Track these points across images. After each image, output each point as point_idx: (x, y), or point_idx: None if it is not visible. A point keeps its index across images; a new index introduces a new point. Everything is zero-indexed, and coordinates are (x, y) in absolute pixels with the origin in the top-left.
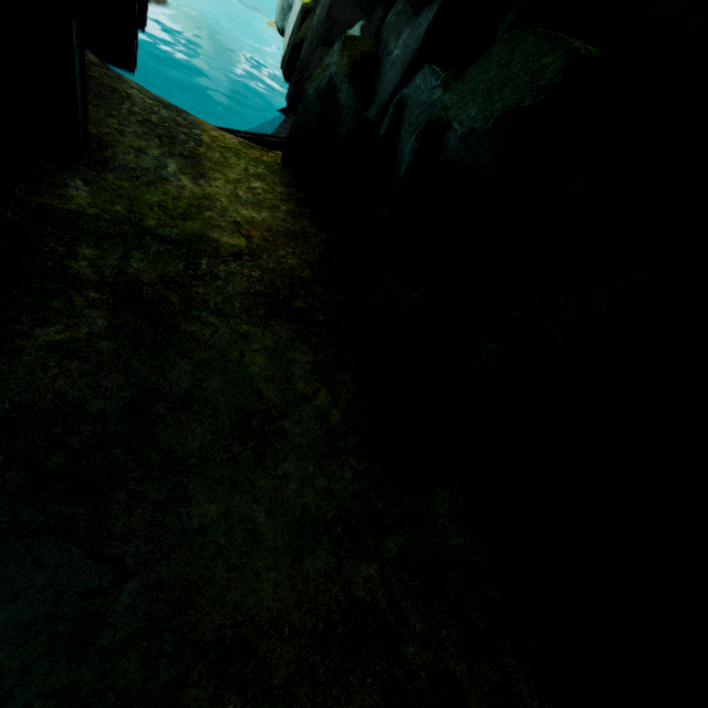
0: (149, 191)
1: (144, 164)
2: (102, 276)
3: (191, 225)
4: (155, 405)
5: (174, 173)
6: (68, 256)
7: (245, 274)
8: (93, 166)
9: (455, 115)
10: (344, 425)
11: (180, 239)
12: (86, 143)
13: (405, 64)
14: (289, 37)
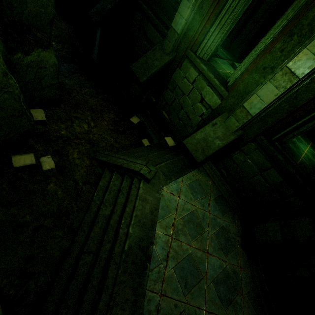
0: None
1: None
2: None
3: None
4: None
5: None
6: None
7: None
8: None
9: None
10: None
11: None
12: None
13: None
14: None
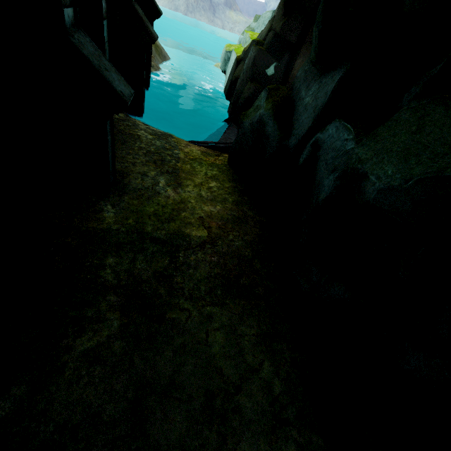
0: (148, 204)
1: (146, 184)
2: (118, 279)
3: (173, 225)
4: (148, 399)
5: (163, 186)
6: (99, 266)
7: (207, 260)
8: (117, 192)
9: (371, 169)
10: (285, 394)
11: (166, 238)
12: (114, 178)
13: (316, 111)
14: (228, 75)
